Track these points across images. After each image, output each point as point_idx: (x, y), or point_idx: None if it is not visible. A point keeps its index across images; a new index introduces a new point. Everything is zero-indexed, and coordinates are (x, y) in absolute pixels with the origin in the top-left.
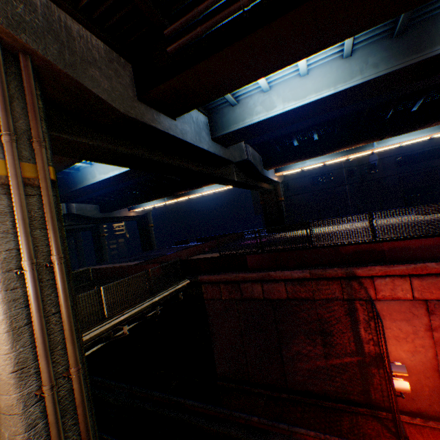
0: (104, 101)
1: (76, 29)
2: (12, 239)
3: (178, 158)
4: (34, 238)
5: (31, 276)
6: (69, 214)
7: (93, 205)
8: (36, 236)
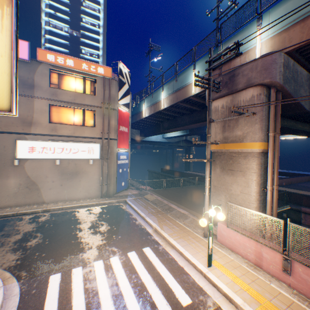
0: (301, 106)
1: (298, 70)
2: (262, 175)
3: (307, 125)
4: (266, 175)
5: (270, 193)
6: (185, 140)
7: (197, 136)
8: (266, 175)
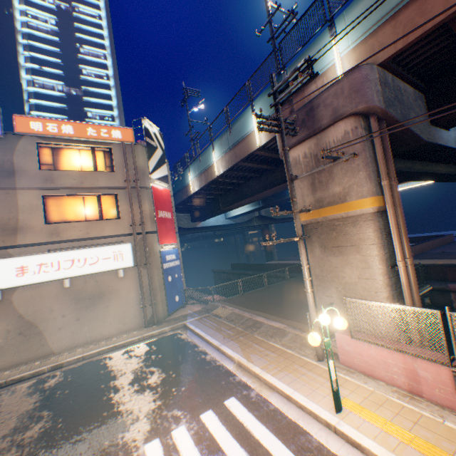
0: (416, 136)
1: (401, 87)
2: (385, 246)
3: (428, 164)
4: (391, 245)
5: (403, 271)
6: (258, 216)
7: (274, 207)
8: (391, 244)
